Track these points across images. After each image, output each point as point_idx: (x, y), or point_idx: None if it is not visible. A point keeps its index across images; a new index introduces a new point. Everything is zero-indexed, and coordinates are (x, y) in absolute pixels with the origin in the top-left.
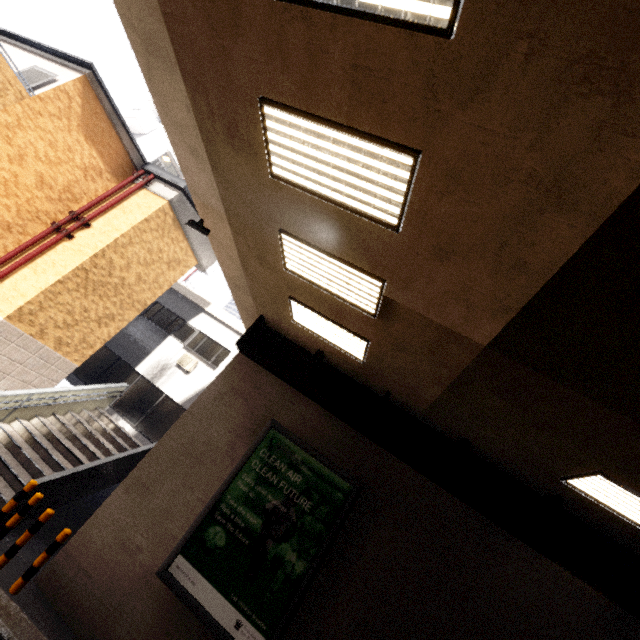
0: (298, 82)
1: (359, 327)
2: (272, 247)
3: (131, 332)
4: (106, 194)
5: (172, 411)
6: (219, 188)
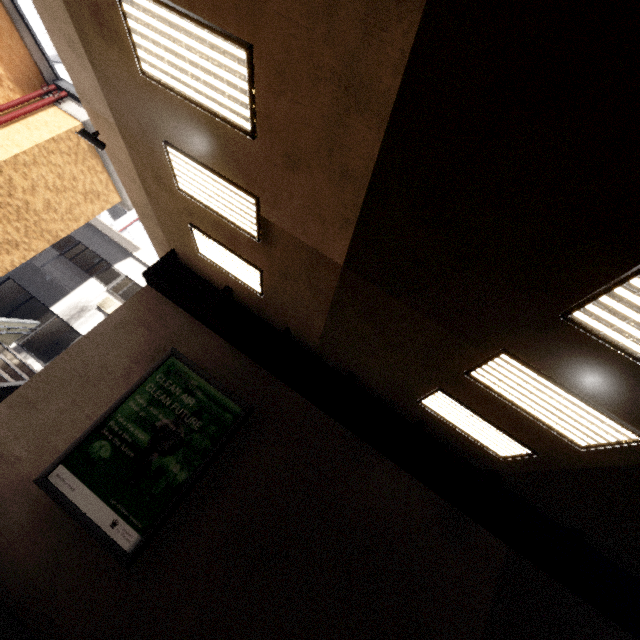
0: None
1: (251, 255)
2: (163, 164)
3: (48, 271)
4: (7, 105)
5: None
6: (103, 90)
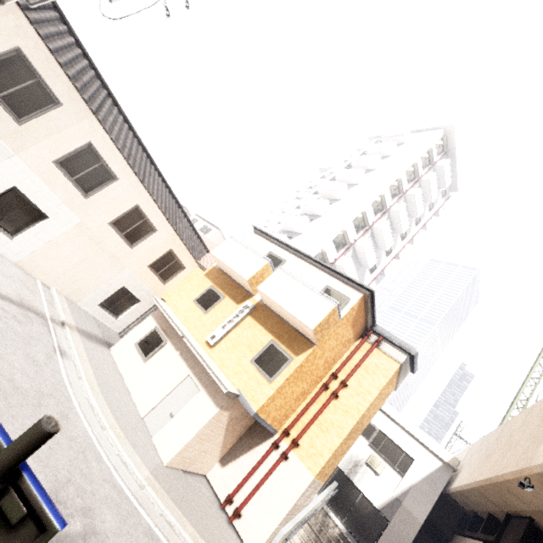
0: None
1: None
2: None
3: None
4: (351, 355)
5: (371, 514)
6: None
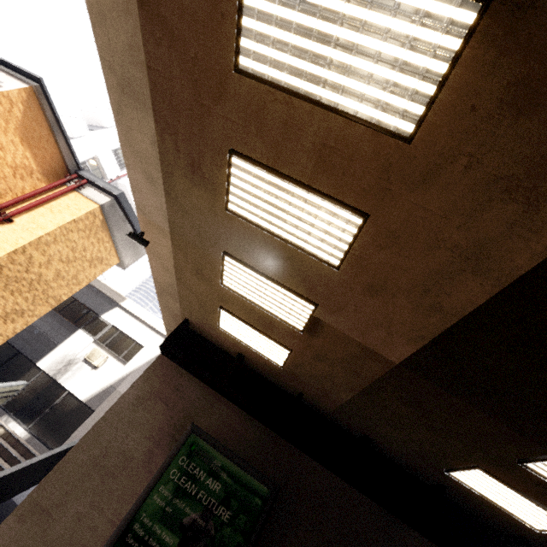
0: (269, 145)
1: (284, 338)
2: (212, 264)
3: (36, 324)
4: (34, 192)
5: (74, 409)
6: (169, 210)
